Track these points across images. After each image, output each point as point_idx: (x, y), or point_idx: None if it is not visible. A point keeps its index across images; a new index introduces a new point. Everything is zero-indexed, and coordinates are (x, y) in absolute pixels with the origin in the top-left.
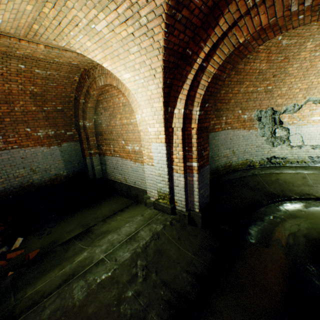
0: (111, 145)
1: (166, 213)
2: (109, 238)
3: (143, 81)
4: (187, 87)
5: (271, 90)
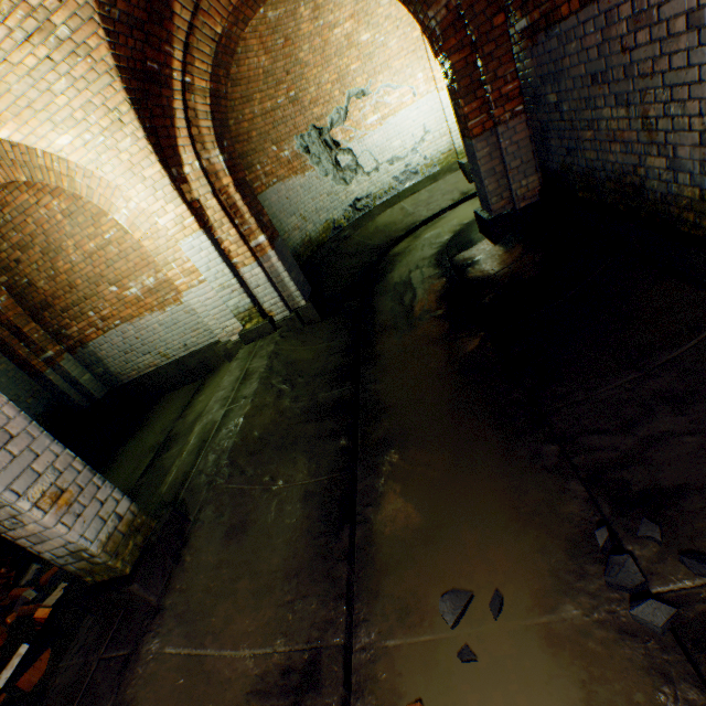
0: (88, 313)
1: (268, 335)
2: (214, 400)
3: (103, 140)
4: (182, 124)
5: (297, 98)
